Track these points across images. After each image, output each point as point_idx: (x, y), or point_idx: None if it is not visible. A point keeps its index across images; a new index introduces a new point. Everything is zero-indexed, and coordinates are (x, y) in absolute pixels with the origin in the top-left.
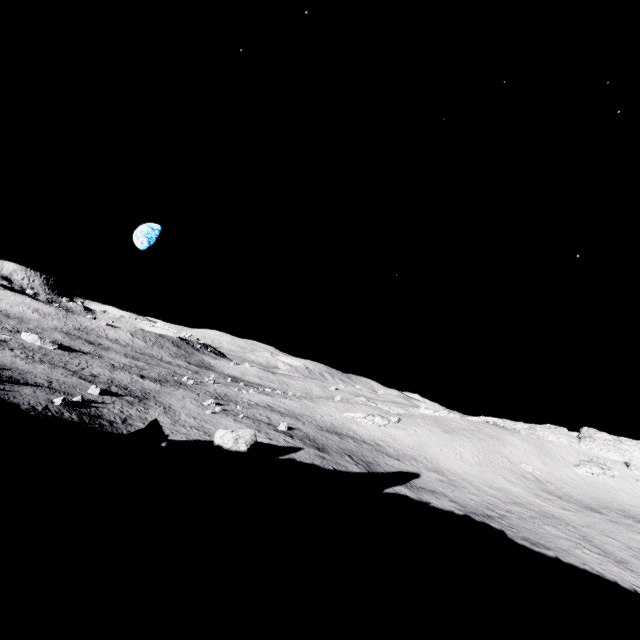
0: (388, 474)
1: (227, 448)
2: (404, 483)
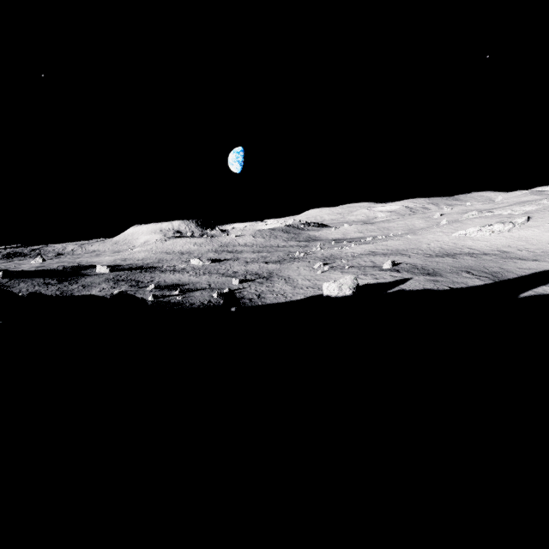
0: (523, 278)
1: (334, 296)
2: (548, 282)
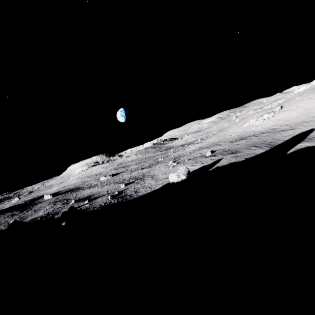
0: (287, 141)
1: (176, 181)
2: (302, 140)
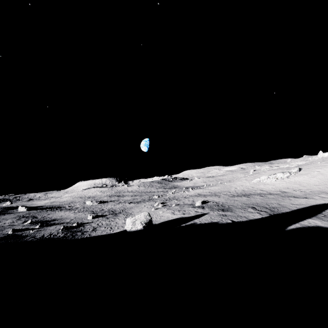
0: (294, 212)
1: (128, 230)
2: (314, 215)
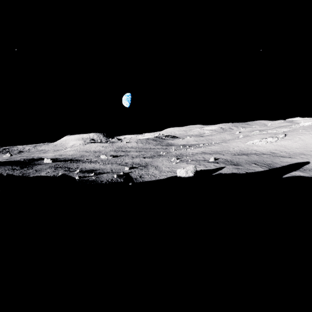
0: (284, 167)
1: (183, 176)
2: (297, 169)
